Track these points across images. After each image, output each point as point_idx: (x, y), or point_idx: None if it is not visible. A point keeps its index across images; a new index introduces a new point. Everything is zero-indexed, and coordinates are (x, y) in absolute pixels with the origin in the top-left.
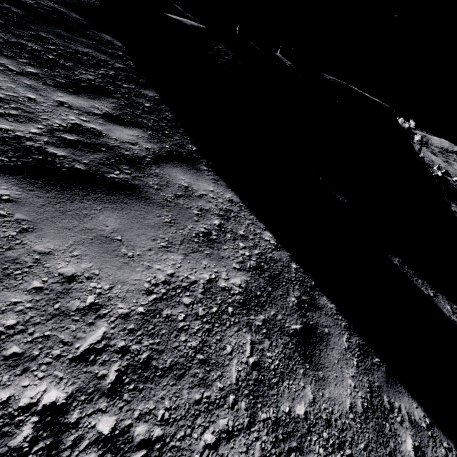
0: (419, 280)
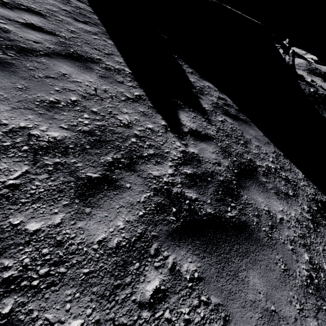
0: (184, 63)
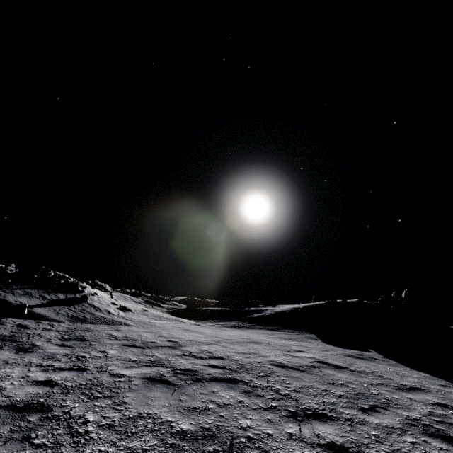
0: None
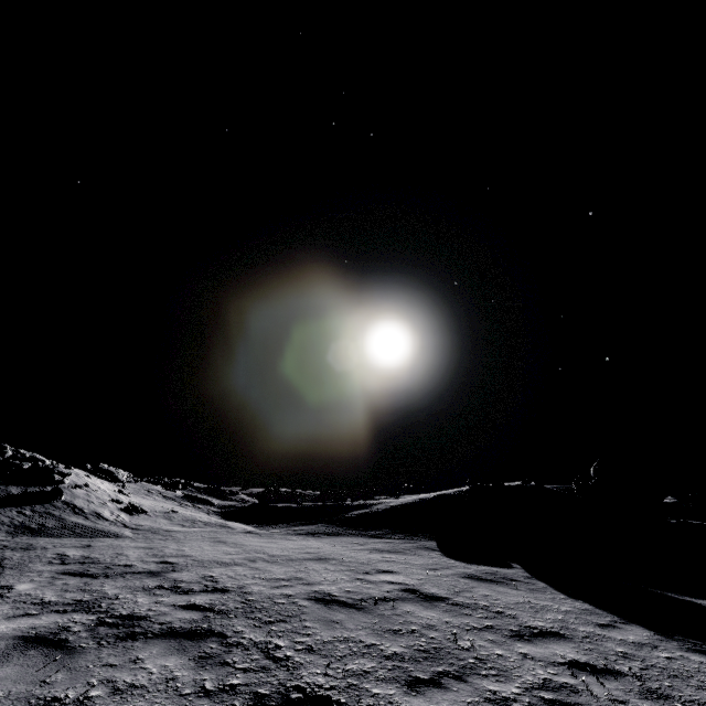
0: None
